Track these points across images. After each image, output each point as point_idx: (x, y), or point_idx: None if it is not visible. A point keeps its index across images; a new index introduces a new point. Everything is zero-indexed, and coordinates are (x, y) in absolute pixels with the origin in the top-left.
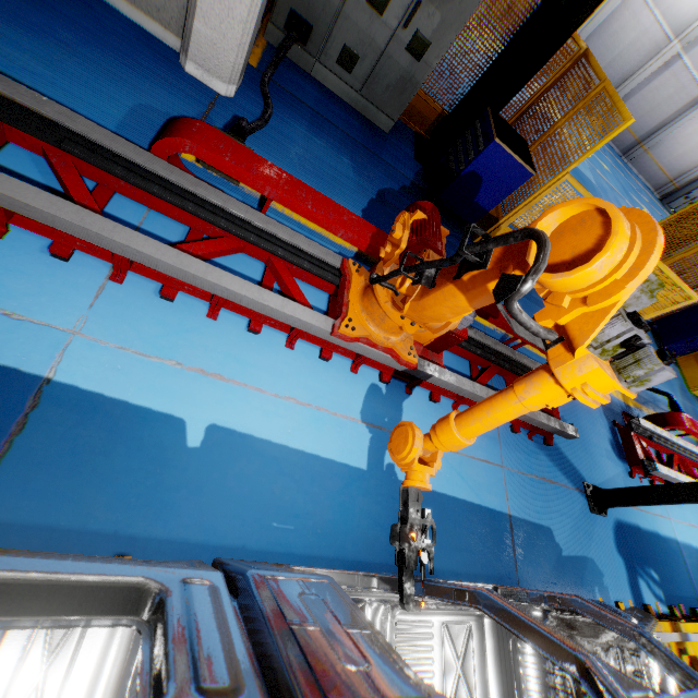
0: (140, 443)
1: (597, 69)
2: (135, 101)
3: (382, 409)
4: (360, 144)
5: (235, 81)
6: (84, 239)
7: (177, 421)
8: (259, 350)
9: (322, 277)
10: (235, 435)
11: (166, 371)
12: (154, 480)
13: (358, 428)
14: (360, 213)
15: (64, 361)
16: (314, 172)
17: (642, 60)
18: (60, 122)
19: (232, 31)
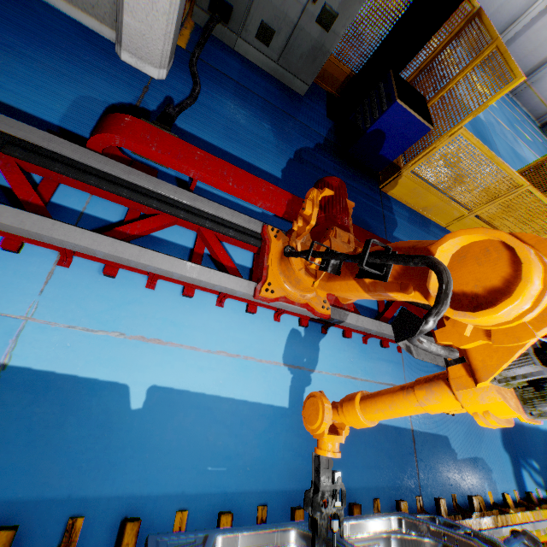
0: (88, 412)
1: (489, 28)
2: (77, 94)
3: (301, 350)
4: (279, 109)
5: (165, 65)
6: (28, 237)
7: (121, 387)
8: (192, 312)
9: (245, 242)
10: (173, 393)
11: (110, 342)
12: (102, 444)
13: (281, 370)
14: (280, 173)
15: (19, 346)
16: (239, 141)
17: (527, 5)
18: (0, 129)
19: (157, 22)
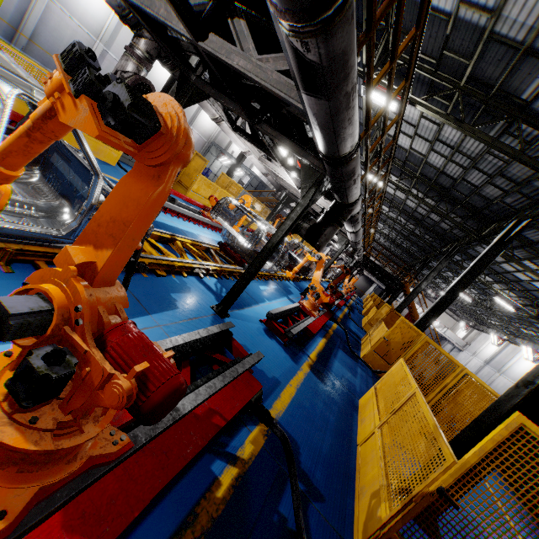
0: None
1: None
2: None
3: None
4: None
5: None
6: None
7: None
8: None
9: None
10: None
11: None
12: None
13: None
14: None
15: None
16: None
17: None
18: None
19: None
